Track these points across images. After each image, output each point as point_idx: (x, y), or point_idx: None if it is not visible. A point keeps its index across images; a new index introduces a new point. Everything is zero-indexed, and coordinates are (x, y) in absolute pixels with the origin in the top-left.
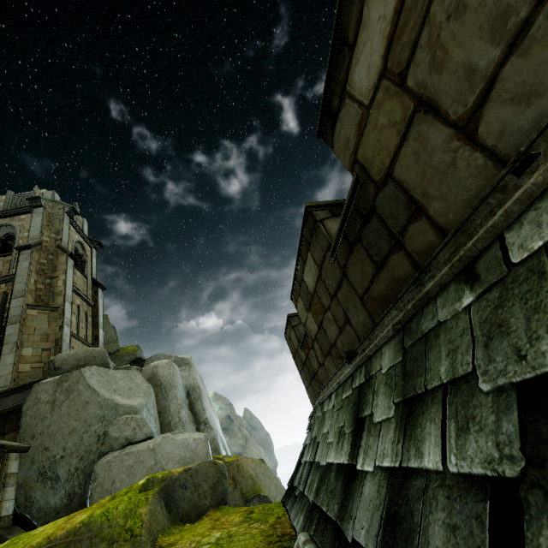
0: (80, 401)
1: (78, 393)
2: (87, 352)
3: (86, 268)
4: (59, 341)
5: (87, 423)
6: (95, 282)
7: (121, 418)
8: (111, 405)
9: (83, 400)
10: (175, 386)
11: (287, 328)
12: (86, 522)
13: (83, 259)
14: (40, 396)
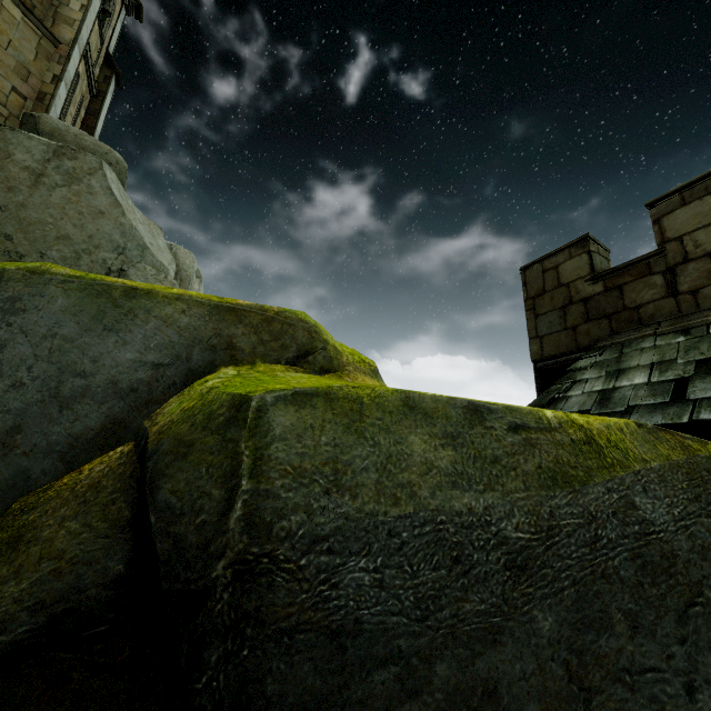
0: (90, 203)
1: (88, 189)
2: (100, 147)
3: (105, 26)
4: (46, 97)
5: (94, 241)
6: (110, 63)
7: (149, 267)
8: (138, 241)
9: (95, 205)
10: (192, 288)
11: (558, 254)
12: (290, 310)
13: (106, 8)
14: (13, 150)
